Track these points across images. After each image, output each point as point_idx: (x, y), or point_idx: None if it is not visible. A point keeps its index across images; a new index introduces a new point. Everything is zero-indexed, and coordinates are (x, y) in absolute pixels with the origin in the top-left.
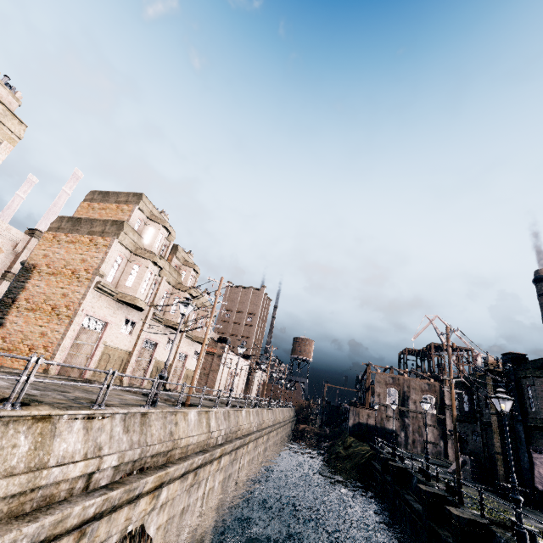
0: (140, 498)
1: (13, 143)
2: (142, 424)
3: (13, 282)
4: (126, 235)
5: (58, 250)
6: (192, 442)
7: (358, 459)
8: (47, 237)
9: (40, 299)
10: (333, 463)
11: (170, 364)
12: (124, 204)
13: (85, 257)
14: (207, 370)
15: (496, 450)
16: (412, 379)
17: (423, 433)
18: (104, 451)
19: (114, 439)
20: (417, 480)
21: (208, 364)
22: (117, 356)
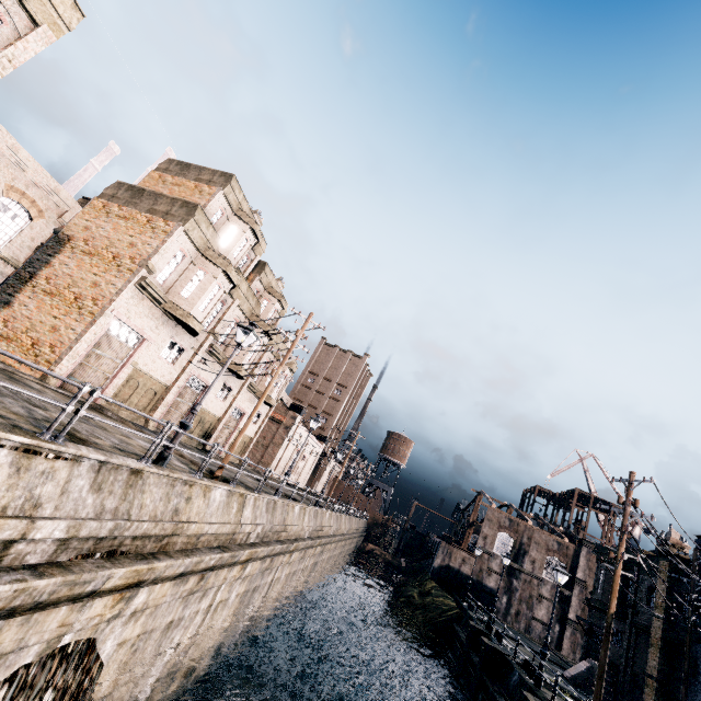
0: (96, 596)
1: (58, 33)
2: (128, 485)
3: (39, 252)
4: (197, 225)
5: (104, 224)
6: (207, 531)
7: (436, 614)
8: (96, 205)
9: (64, 282)
10: (399, 609)
11: (218, 418)
12: (205, 184)
13: (135, 241)
14: (267, 441)
15: (648, 671)
16: (538, 530)
17: (534, 606)
18: (44, 511)
19: (69, 495)
20: (518, 679)
21: (270, 433)
22: (149, 387)
